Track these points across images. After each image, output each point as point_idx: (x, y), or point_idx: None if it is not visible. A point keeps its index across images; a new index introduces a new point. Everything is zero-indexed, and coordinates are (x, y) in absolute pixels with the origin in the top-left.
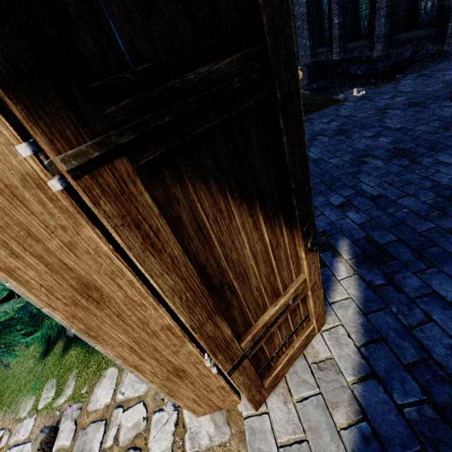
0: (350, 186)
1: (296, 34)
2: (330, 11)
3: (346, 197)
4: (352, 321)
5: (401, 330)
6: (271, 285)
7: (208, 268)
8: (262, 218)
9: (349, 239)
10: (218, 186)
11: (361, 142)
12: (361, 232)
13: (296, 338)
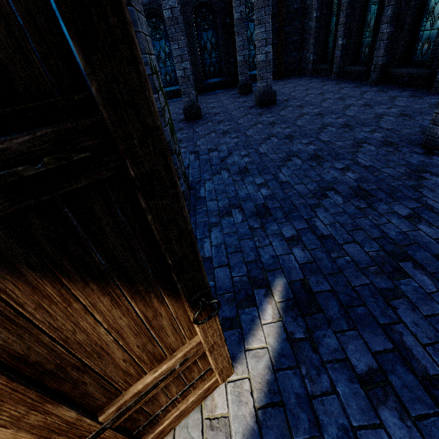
0: (305, 219)
1: (302, 46)
2: (337, 31)
3: (298, 230)
4: (260, 376)
5: (303, 398)
6: (149, 353)
7: (33, 356)
8: (127, 294)
9: (287, 278)
10: (39, 272)
11: (330, 173)
12: (299, 273)
13: (194, 391)
